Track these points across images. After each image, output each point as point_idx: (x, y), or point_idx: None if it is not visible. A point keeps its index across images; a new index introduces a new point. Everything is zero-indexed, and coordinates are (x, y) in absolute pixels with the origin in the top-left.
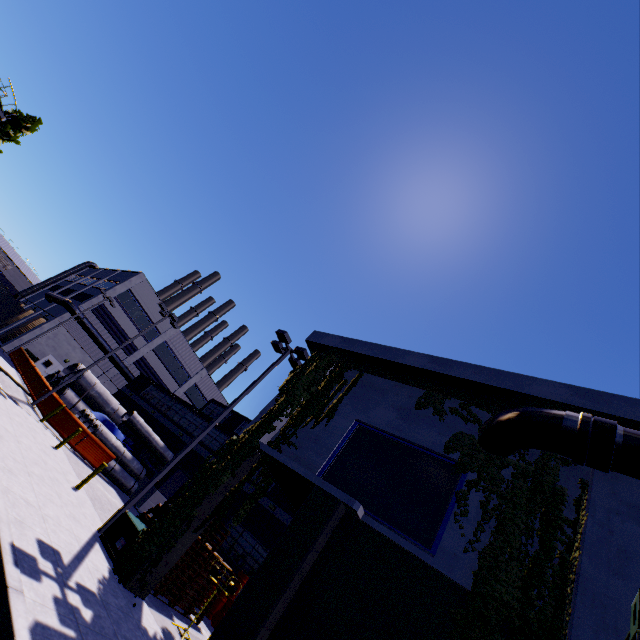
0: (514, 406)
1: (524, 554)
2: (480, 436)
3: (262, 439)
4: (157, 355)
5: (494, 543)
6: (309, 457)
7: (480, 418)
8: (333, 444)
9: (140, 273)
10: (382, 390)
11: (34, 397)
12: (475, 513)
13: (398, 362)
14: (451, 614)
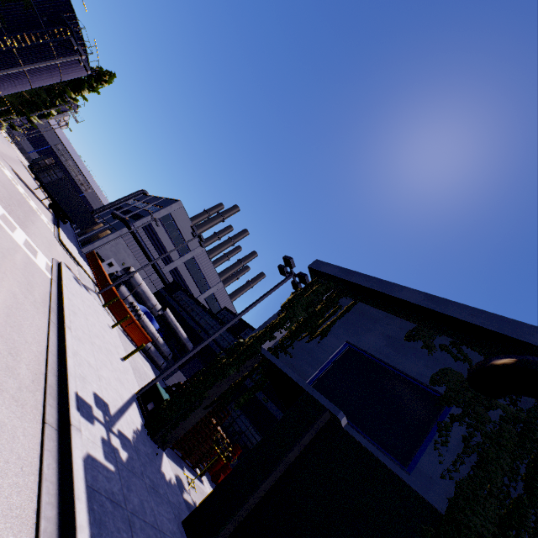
0: (511, 352)
1: (505, 494)
2: (469, 375)
3: (263, 345)
4: (186, 267)
5: (473, 477)
6: (302, 366)
7: (471, 358)
8: (324, 359)
9: (179, 201)
10: (374, 319)
11: (100, 288)
12: (456, 445)
13: (393, 295)
14: (421, 530)
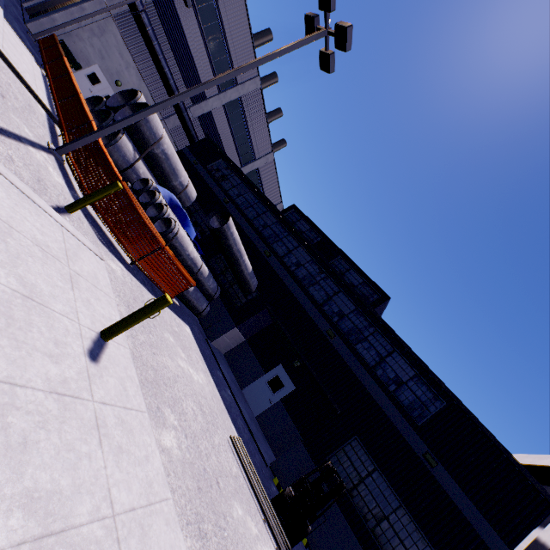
0: None
1: None
2: None
3: None
4: (226, 116)
5: None
6: None
7: None
8: None
9: None
10: None
11: (64, 133)
12: None
13: None
14: None
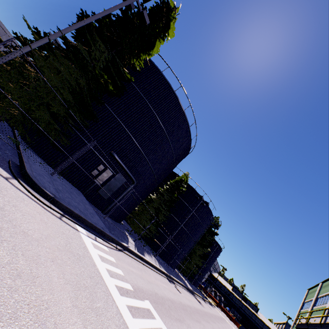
0: None
1: None
2: None
3: None
4: None
5: None
6: None
7: None
8: None
9: None
10: None
11: (225, 313)
12: None
13: None
14: None
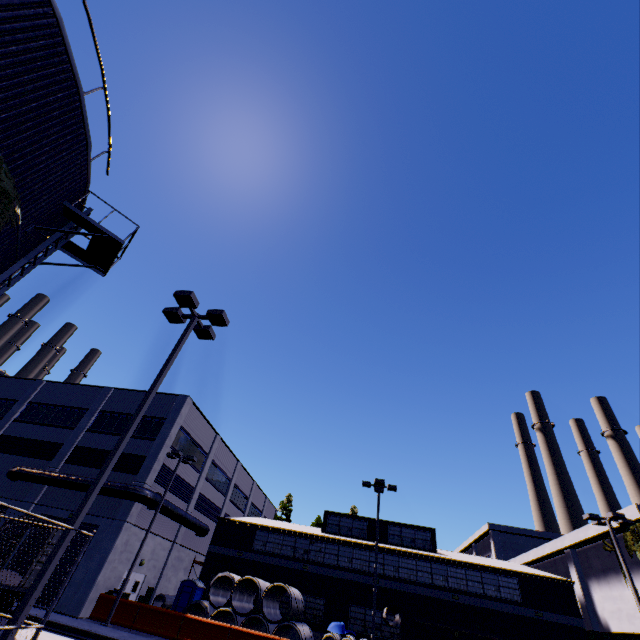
0: None
1: None
2: None
3: None
4: (207, 480)
5: None
6: None
7: None
8: None
9: (187, 398)
10: None
11: None
12: None
13: None
14: None
